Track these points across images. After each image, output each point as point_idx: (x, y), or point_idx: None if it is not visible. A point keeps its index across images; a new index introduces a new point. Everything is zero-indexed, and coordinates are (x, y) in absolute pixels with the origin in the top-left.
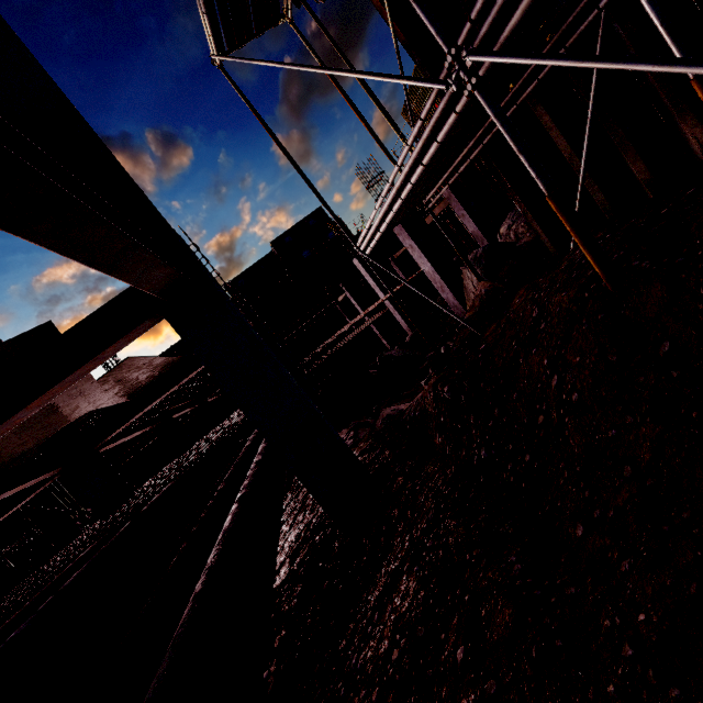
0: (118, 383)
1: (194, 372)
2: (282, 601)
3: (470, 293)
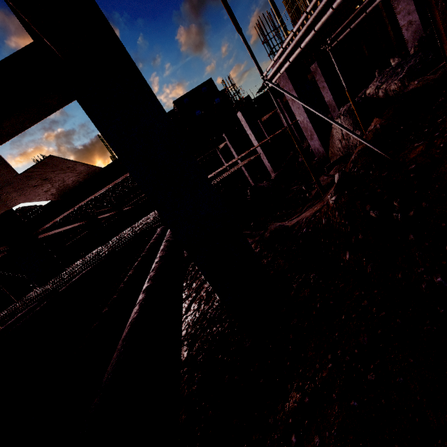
0: (45, 182)
1: (113, 183)
2: (182, 383)
3: (336, 141)
